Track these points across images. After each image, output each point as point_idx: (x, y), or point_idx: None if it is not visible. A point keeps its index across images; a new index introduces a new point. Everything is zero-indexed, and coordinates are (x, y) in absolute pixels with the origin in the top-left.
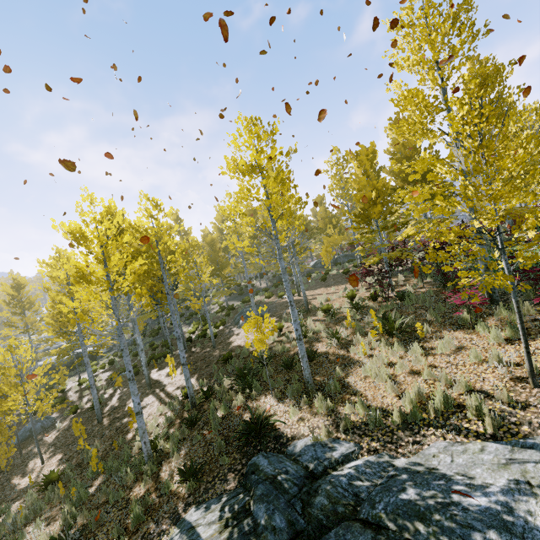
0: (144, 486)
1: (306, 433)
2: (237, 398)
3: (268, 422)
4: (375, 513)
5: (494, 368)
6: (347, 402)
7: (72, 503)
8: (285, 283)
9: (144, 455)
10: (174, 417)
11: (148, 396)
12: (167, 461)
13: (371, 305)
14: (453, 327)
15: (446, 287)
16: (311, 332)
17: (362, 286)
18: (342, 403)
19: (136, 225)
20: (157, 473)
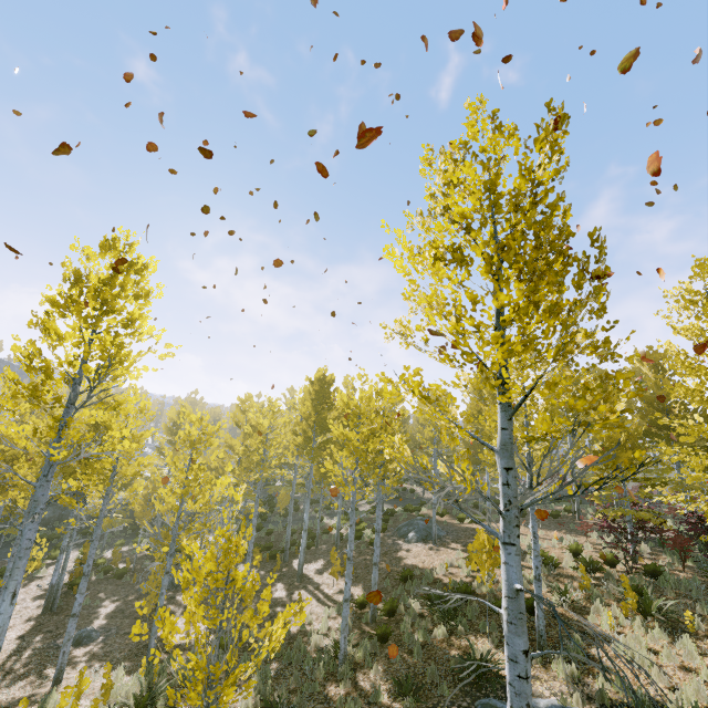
0: (344, 687)
1: (547, 693)
2: (438, 628)
3: (499, 664)
4: None
5: None
6: (600, 674)
7: (262, 676)
8: (531, 511)
9: (340, 652)
10: (350, 624)
11: (301, 591)
12: (361, 670)
13: (609, 571)
14: None
15: None
16: (526, 579)
17: (588, 542)
18: (590, 675)
19: (373, 404)
20: (353, 680)
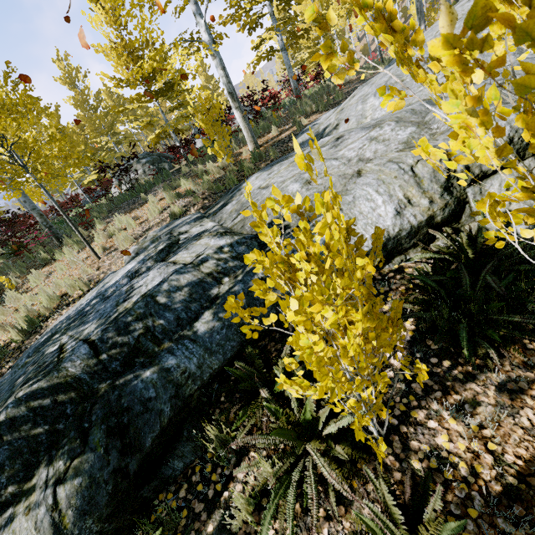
0: None
1: None
2: None
3: None
4: (22, 365)
5: (76, 267)
6: None
7: None
8: None
9: None
10: None
11: None
12: None
13: None
14: (39, 268)
15: (21, 254)
16: None
17: None
18: None
19: None
20: None
